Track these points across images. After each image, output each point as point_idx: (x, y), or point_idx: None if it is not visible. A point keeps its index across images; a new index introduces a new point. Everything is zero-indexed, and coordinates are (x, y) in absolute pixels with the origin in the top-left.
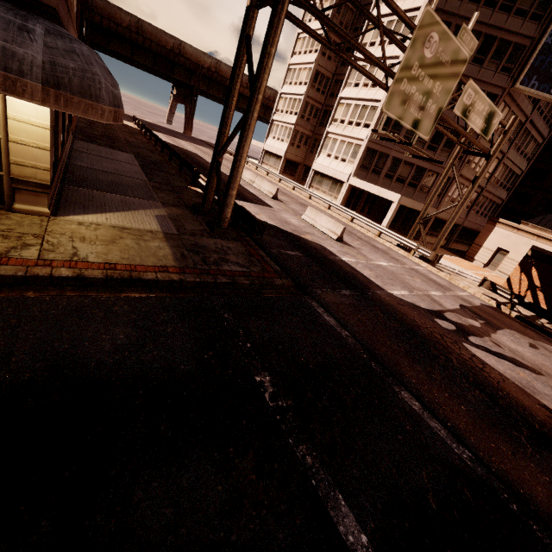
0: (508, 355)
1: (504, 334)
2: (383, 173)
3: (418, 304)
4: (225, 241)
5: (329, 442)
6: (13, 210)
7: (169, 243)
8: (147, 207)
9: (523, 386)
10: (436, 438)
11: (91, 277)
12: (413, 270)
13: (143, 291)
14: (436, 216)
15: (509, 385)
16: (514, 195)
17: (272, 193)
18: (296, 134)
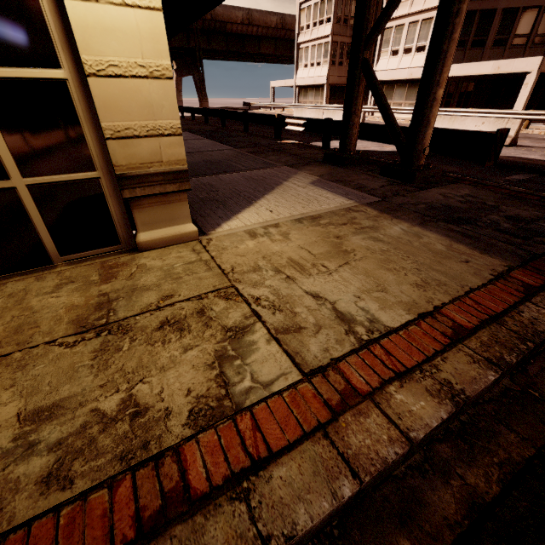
0: None
1: None
2: (489, 42)
3: None
4: (446, 189)
5: None
6: (138, 247)
7: (405, 220)
8: (284, 176)
9: None
10: None
11: (477, 390)
12: None
13: None
14: None
15: None
16: None
17: None
18: (334, 47)
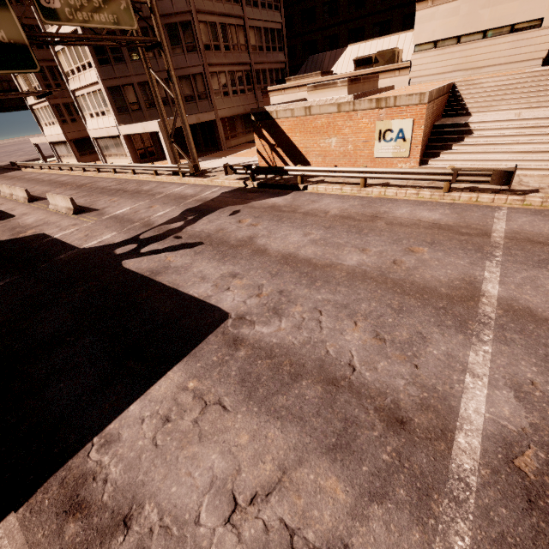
0: (178, 244)
1: (209, 217)
2: (143, 106)
3: (113, 241)
4: None
5: None
6: None
7: None
8: None
9: (150, 274)
10: None
11: None
12: (164, 197)
13: None
14: (223, 117)
15: (130, 282)
16: (304, 48)
17: (26, 198)
18: (58, 109)
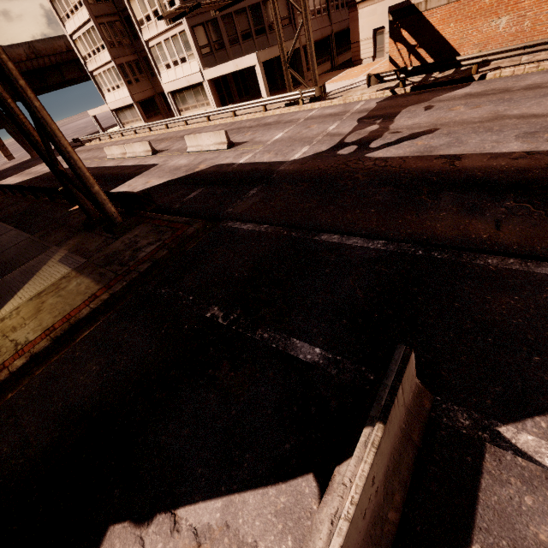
0: (406, 135)
1: (401, 116)
2: (226, 43)
3: (320, 150)
4: (130, 233)
5: (276, 314)
6: None
7: (84, 274)
8: (47, 259)
9: (421, 154)
10: (355, 250)
11: (42, 349)
12: (308, 119)
13: (91, 326)
14: (304, 45)
15: (409, 161)
16: None
17: (148, 151)
18: (123, 69)
